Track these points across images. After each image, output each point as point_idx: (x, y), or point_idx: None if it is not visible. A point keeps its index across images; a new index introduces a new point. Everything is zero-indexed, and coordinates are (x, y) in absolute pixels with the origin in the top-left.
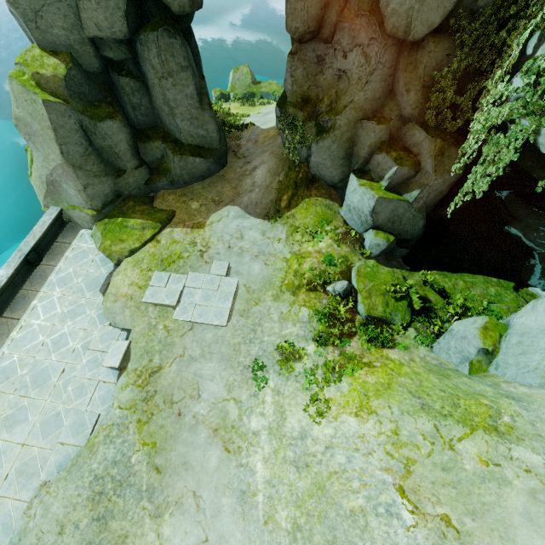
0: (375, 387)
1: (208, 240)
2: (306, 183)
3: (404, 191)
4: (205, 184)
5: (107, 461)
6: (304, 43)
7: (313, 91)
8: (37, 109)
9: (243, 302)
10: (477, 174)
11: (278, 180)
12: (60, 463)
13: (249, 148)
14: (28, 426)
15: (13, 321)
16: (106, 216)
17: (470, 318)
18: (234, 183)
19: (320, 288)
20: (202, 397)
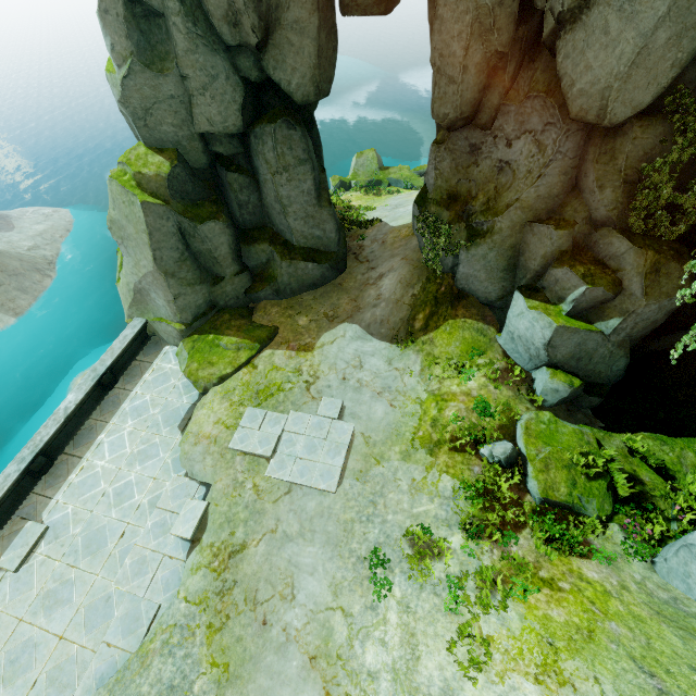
0: (567, 633)
1: (317, 368)
2: (451, 299)
3: (595, 318)
4: (317, 294)
5: (162, 685)
6: (454, 130)
7: (464, 186)
8: (135, 211)
9: (360, 459)
10: None
11: (412, 294)
12: (102, 675)
13: (375, 250)
14: (71, 610)
15: (74, 459)
16: (196, 331)
17: None
18: (354, 294)
19: (470, 448)
20: (297, 599)
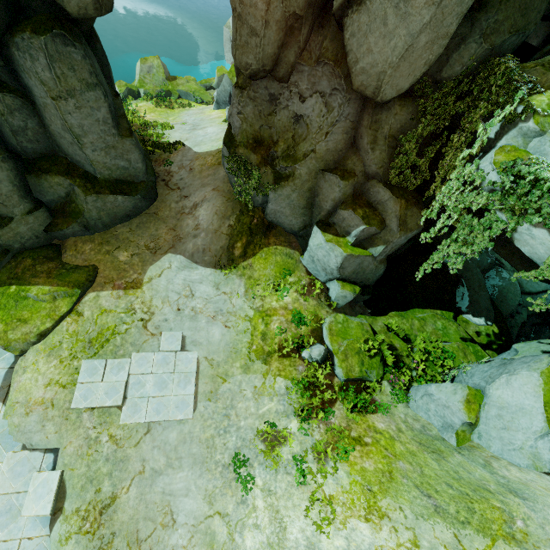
0: (377, 478)
1: (149, 304)
2: (263, 231)
3: (368, 245)
4: (133, 225)
5: None
6: (256, 79)
7: (266, 131)
8: None
9: (209, 381)
10: (449, 250)
11: (229, 225)
12: None
13: (184, 177)
14: None
15: None
16: None
17: (447, 383)
18: (171, 223)
19: (294, 353)
20: (178, 522)
